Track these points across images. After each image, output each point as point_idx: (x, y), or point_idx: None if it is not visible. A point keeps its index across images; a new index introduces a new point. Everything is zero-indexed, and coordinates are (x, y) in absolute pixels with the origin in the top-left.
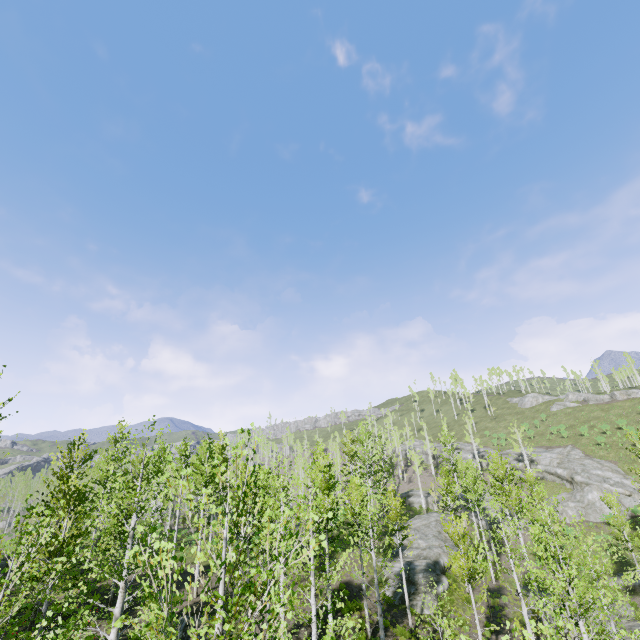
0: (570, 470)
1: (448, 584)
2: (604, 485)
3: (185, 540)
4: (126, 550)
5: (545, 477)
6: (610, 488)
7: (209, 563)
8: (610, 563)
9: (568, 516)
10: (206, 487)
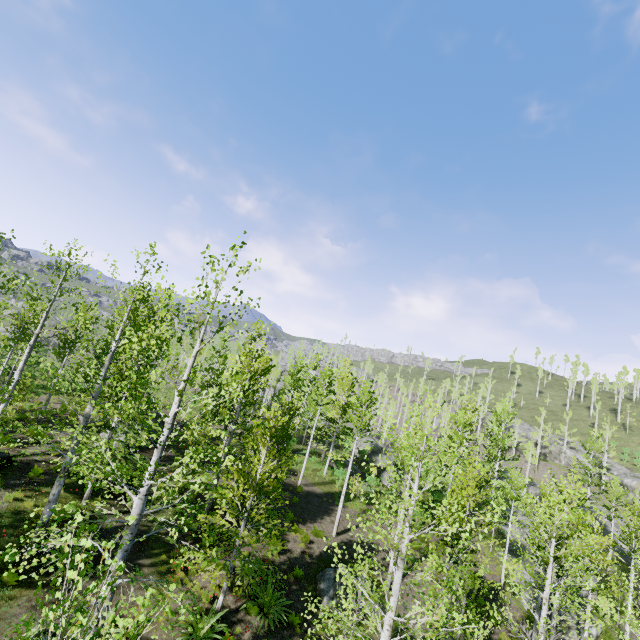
0: None
1: (601, 629)
2: None
3: (300, 452)
4: (395, 574)
5: None
6: None
7: (329, 490)
8: None
9: None
10: (362, 433)
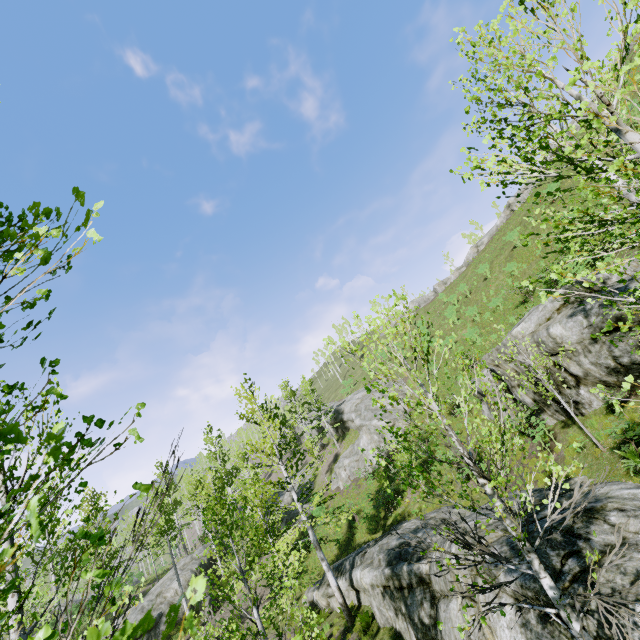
0: (358, 412)
1: None
2: (372, 423)
3: None
4: None
5: (351, 427)
6: (377, 424)
7: None
8: (337, 549)
9: (342, 480)
10: None
